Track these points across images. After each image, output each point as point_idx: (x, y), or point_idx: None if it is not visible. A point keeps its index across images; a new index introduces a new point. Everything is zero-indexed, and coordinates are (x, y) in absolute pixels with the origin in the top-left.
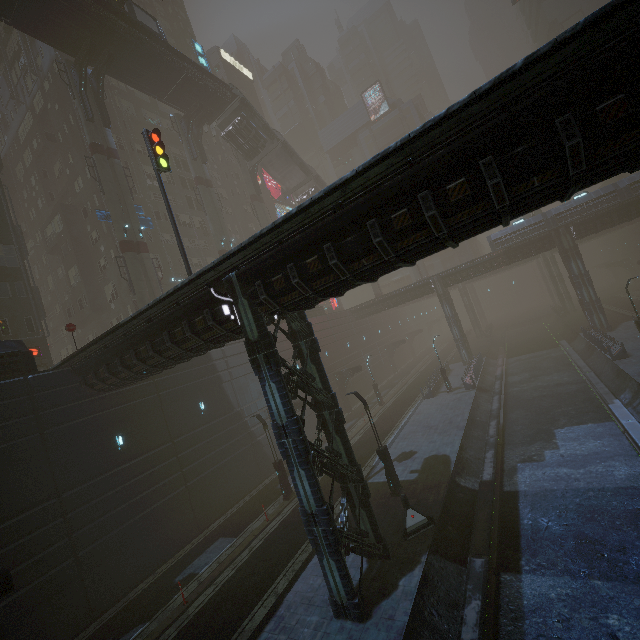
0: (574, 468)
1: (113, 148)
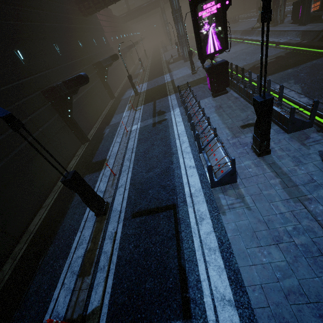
0: None
1: None
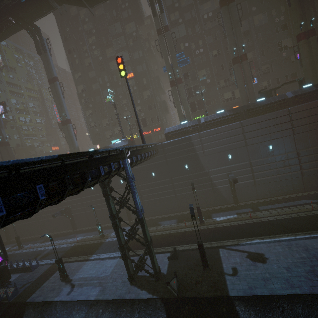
0: None
1: (165, 25)
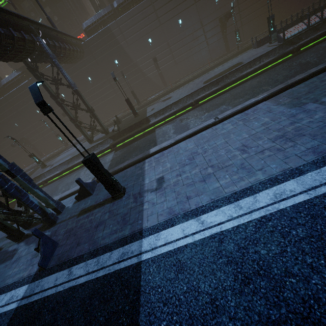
0: (173, 132)
1: None
